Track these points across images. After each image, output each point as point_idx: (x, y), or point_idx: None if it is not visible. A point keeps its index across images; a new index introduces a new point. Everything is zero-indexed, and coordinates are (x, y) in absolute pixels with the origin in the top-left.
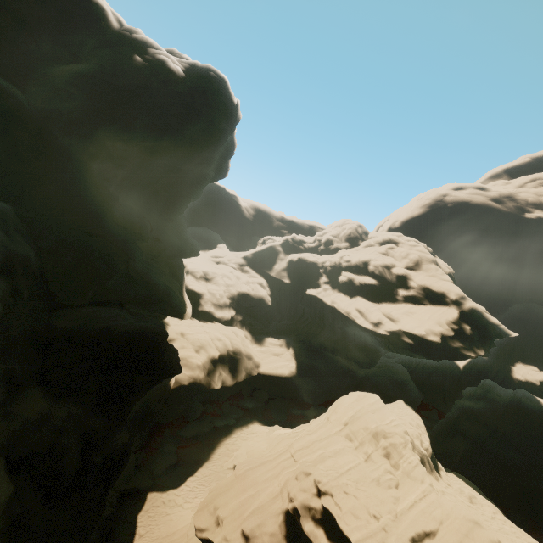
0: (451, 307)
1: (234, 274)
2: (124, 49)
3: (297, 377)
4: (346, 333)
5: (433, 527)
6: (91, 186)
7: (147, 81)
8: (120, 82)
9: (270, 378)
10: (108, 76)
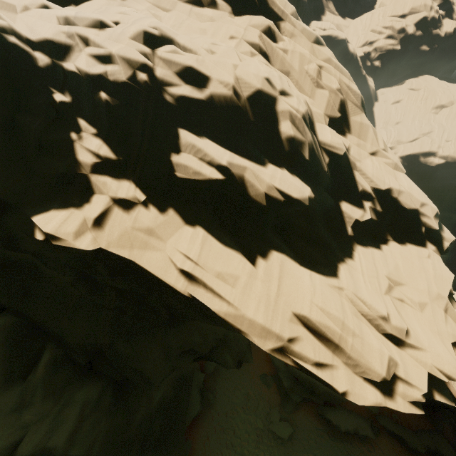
0: (431, 249)
1: None
2: None
3: None
4: None
5: None
6: None
7: None
8: None
9: None
10: None
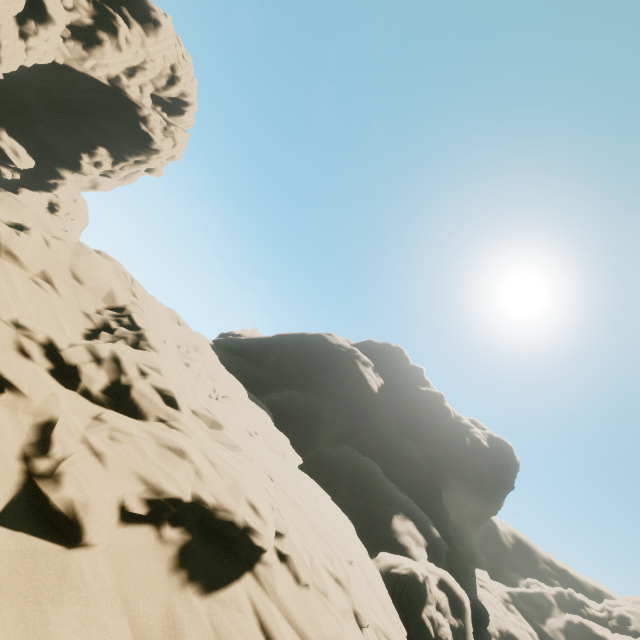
0: None
1: (500, 606)
2: (460, 432)
3: None
4: None
5: None
6: (443, 505)
7: (473, 452)
8: (460, 452)
9: None
10: (455, 449)
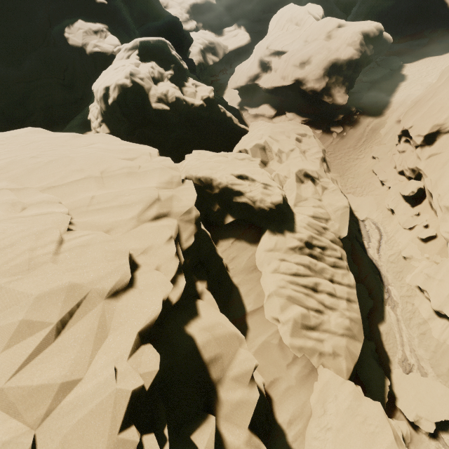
0: None
1: None
2: None
3: (252, 43)
4: None
5: (312, 31)
6: None
7: None
8: None
9: (237, 52)
10: None
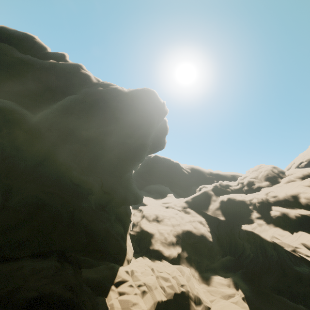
0: None
1: (178, 215)
2: (94, 87)
3: None
4: (299, 274)
5: None
6: (57, 158)
7: (102, 96)
8: (87, 99)
9: None
10: (80, 98)
